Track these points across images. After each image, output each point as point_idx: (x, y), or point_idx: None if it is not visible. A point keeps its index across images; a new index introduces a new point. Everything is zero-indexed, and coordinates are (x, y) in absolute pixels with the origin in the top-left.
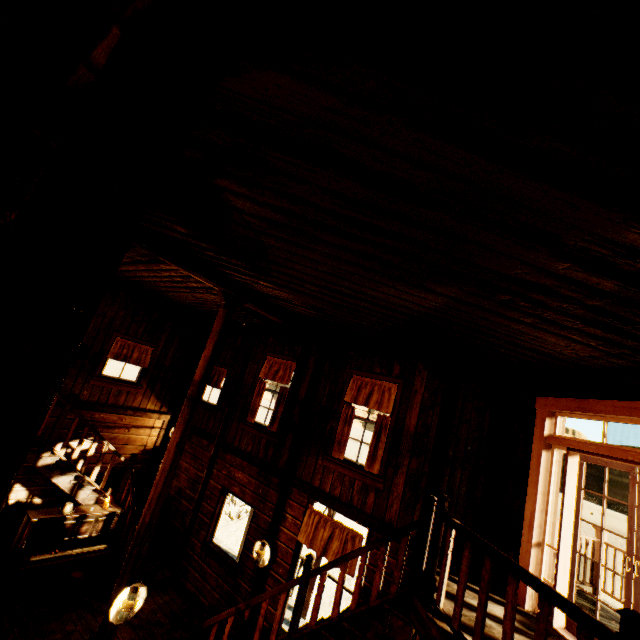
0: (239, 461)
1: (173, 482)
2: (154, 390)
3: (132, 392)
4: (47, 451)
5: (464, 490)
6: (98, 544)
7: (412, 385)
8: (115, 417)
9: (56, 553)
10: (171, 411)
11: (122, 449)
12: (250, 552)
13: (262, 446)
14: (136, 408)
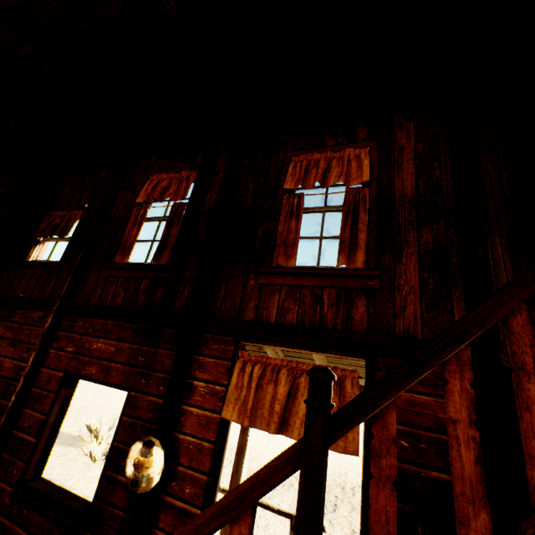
0: (99, 324)
1: None
2: None
3: None
4: None
5: (510, 266)
6: None
7: (393, 143)
8: None
9: None
10: None
11: None
12: (119, 473)
13: (142, 290)
14: None
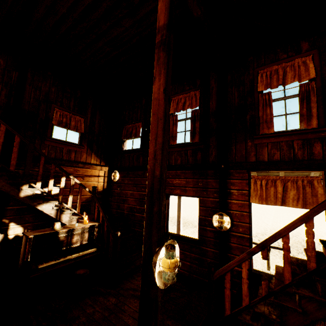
0: (173, 173)
1: (124, 206)
2: (92, 150)
3: (78, 151)
4: (25, 184)
5: None
6: (89, 249)
7: None
8: (71, 169)
9: (58, 259)
10: (107, 164)
11: (82, 192)
12: (206, 226)
13: (189, 156)
14: (84, 163)
